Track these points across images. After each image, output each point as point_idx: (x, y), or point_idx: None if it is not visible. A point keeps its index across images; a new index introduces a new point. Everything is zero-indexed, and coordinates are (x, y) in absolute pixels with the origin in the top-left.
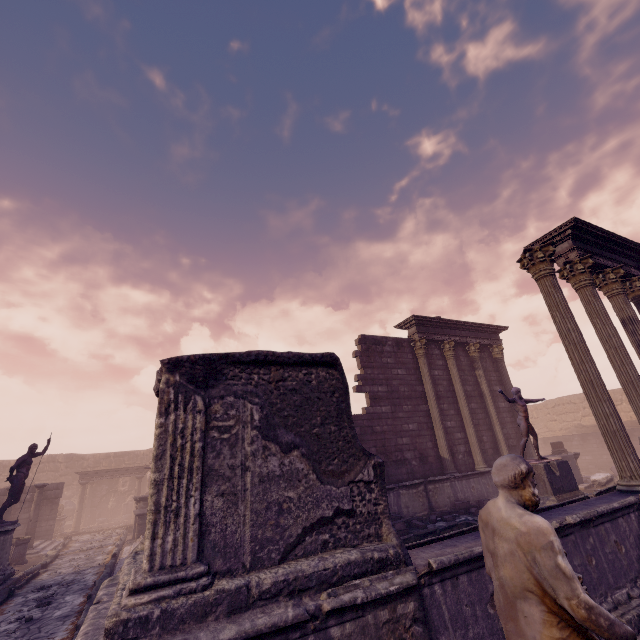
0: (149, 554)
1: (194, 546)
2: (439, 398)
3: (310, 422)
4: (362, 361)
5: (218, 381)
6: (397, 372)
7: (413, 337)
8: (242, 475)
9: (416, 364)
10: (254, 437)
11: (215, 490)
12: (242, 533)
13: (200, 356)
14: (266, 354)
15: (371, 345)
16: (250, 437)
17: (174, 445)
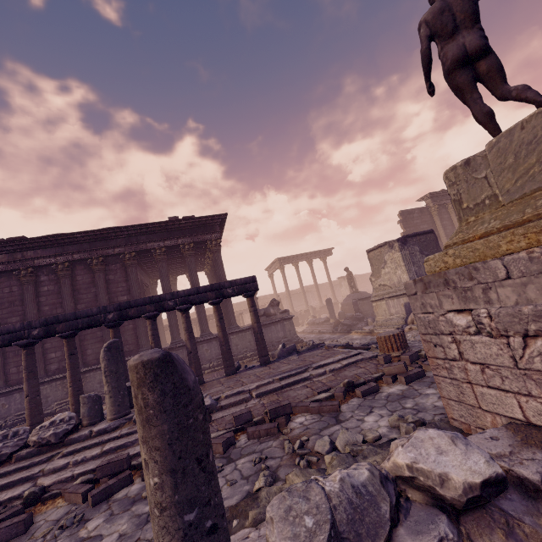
0: (409, 277)
1: (416, 276)
2: (447, 236)
3: (430, 249)
4: (403, 225)
5: (407, 242)
6: (423, 227)
7: (429, 205)
8: (419, 263)
9: (432, 220)
10: (419, 254)
11: (415, 266)
12: (423, 274)
13: (402, 237)
14: (416, 233)
15: (407, 215)
16: (418, 254)
17: (405, 258)
